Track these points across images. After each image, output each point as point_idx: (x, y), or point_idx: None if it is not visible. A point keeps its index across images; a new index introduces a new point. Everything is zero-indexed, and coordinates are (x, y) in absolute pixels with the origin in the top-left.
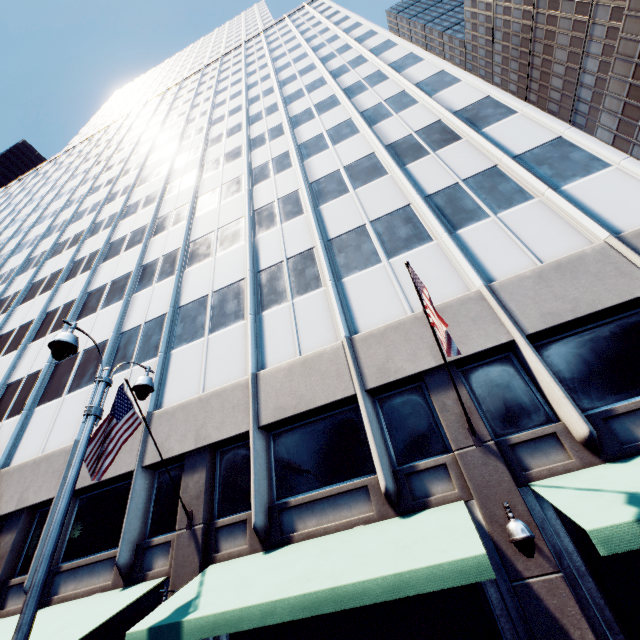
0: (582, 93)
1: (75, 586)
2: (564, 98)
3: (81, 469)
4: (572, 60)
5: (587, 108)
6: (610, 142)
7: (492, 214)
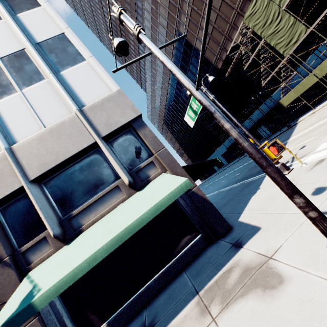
0: None
1: None
2: None
3: None
4: None
5: (141, 5)
6: (150, 29)
7: (19, 89)
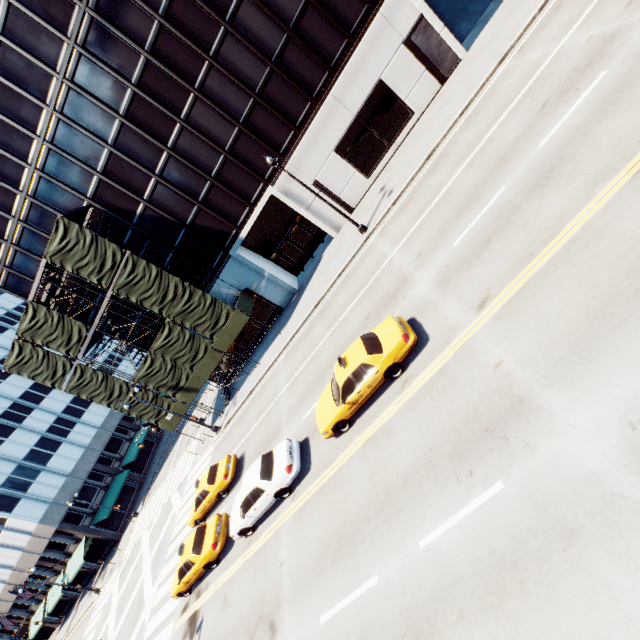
0: None
1: (36, 608)
2: None
3: (3, 610)
4: None
5: None
6: None
7: None
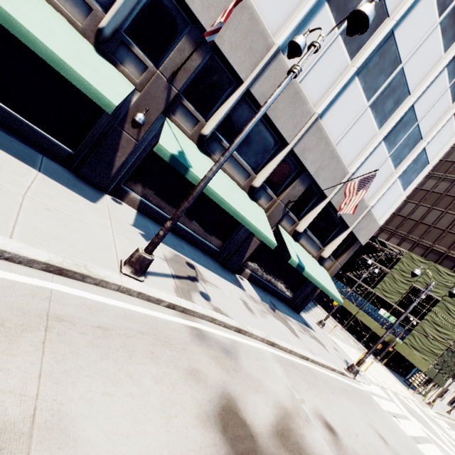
0: None
1: None
2: None
3: None
4: None
5: None
6: None
7: (390, 154)
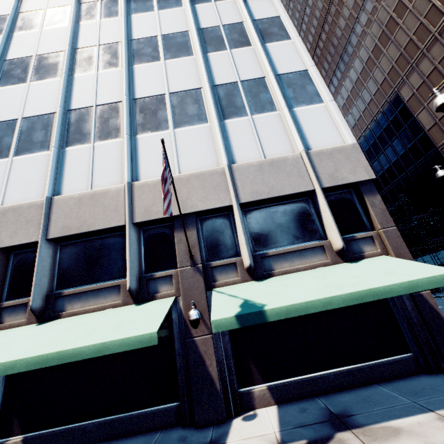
0: (353, 38)
1: None
2: (343, 37)
3: None
4: (355, 9)
5: (352, 51)
6: (354, 81)
7: (250, 114)
